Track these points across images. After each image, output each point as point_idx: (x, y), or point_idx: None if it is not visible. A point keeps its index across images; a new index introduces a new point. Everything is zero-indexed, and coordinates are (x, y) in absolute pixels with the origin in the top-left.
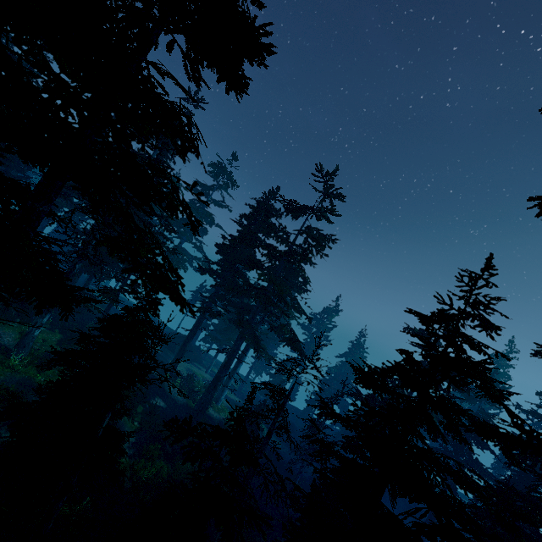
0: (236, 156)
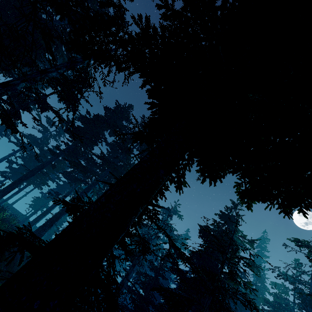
0: None
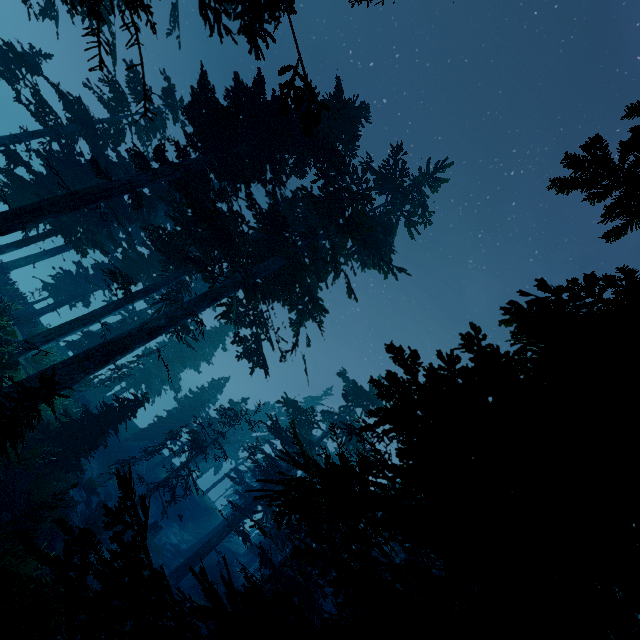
0: None
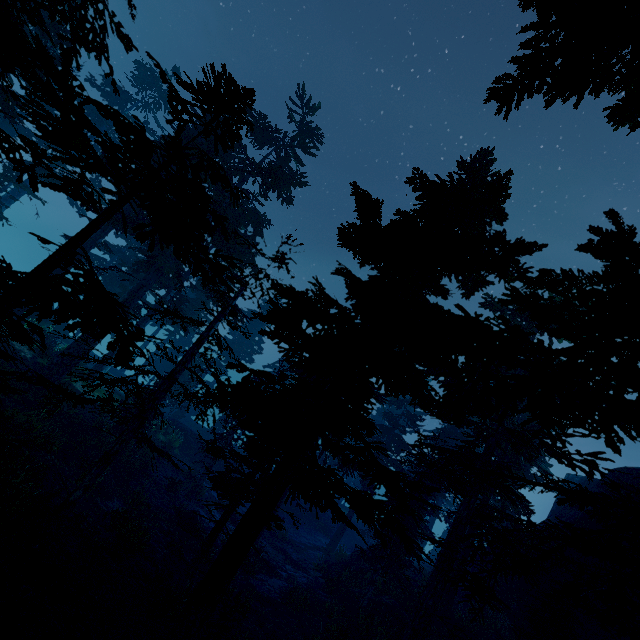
0: (179, 72)
